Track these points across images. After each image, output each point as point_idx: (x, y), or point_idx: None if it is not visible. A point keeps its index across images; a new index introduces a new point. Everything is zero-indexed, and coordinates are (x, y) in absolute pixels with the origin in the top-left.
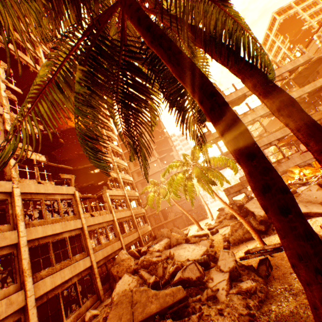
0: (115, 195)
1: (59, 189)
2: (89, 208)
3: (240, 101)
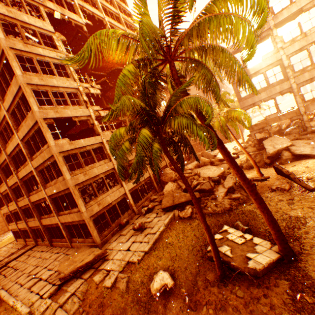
0: None
1: None
2: None
3: (295, 15)
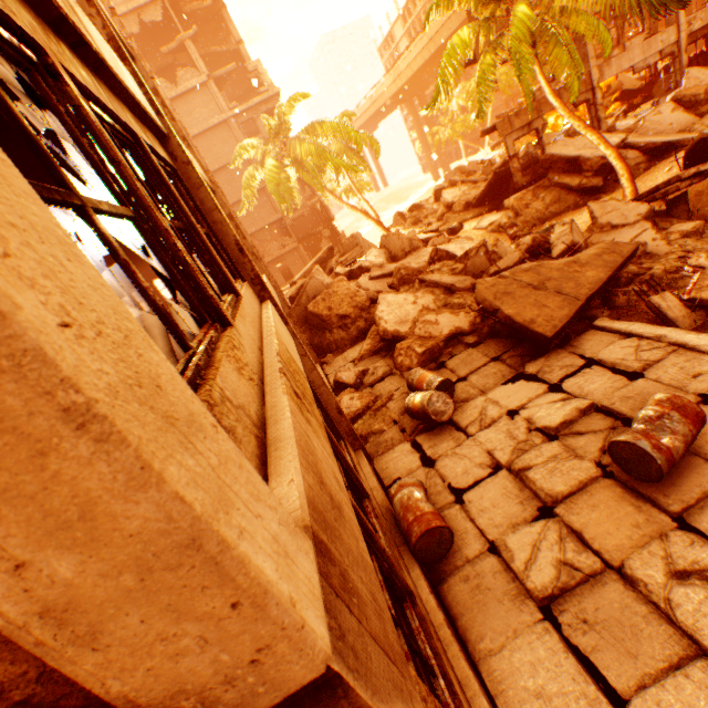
0: None
1: None
2: None
3: None
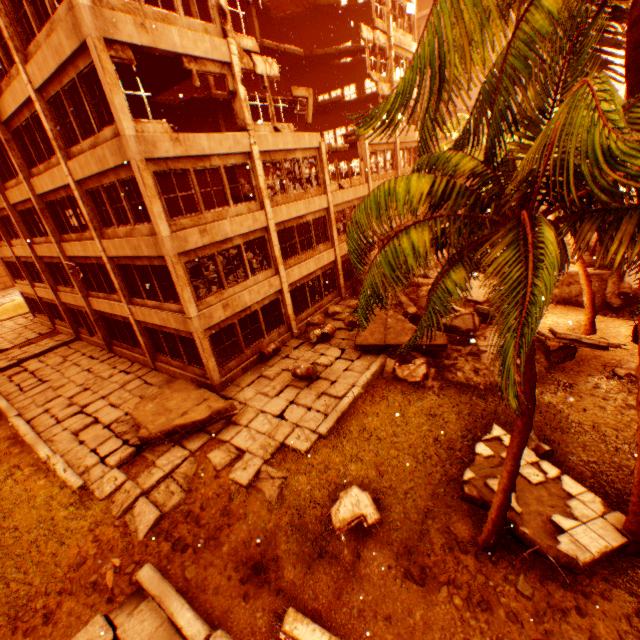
0: (378, 144)
1: (299, 142)
2: (337, 174)
3: None
